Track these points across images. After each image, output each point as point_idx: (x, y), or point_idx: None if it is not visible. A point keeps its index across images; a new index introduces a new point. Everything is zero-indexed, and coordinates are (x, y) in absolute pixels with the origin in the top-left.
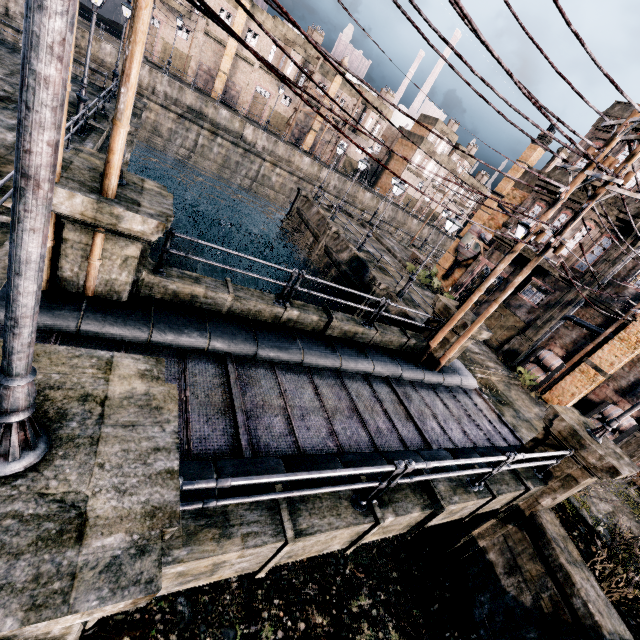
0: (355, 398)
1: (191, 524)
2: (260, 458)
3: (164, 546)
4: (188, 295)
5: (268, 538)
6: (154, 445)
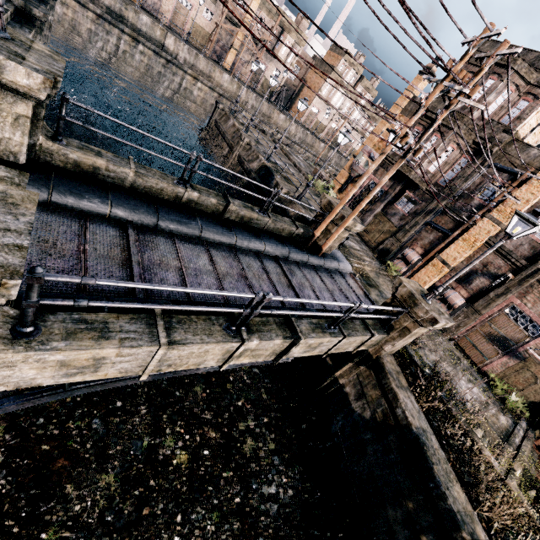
0: (245, 268)
1: (71, 327)
2: (151, 299)
3: (43, 339)
4: (90, 166)
5: (144, 343)
6: (4, 227)
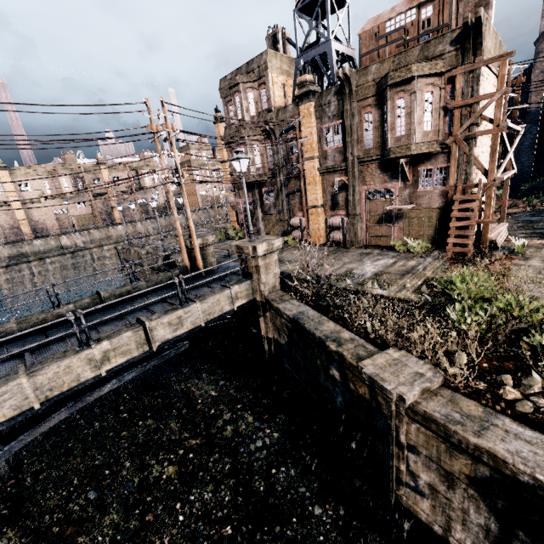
0: (131, 319)
1: None
2: None
3: None
4: None
5: (9, 381)
6: None
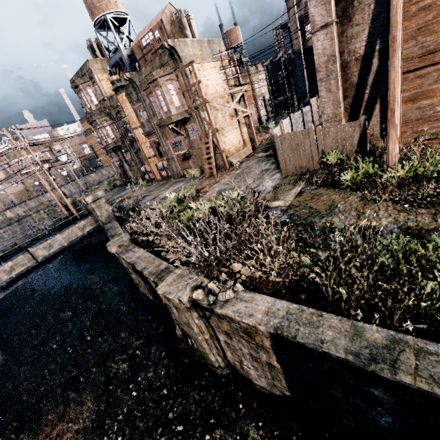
0: None
1: None
2: None
3: None
4: None
5: None
6: None
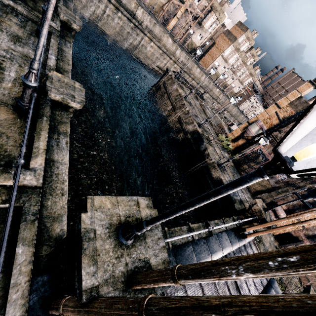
0: (218, 287)
1: None
2: None
3: None
4: None
5: None
6: None
